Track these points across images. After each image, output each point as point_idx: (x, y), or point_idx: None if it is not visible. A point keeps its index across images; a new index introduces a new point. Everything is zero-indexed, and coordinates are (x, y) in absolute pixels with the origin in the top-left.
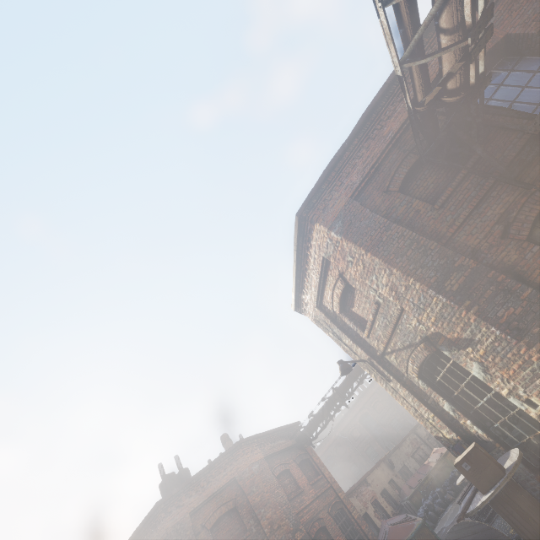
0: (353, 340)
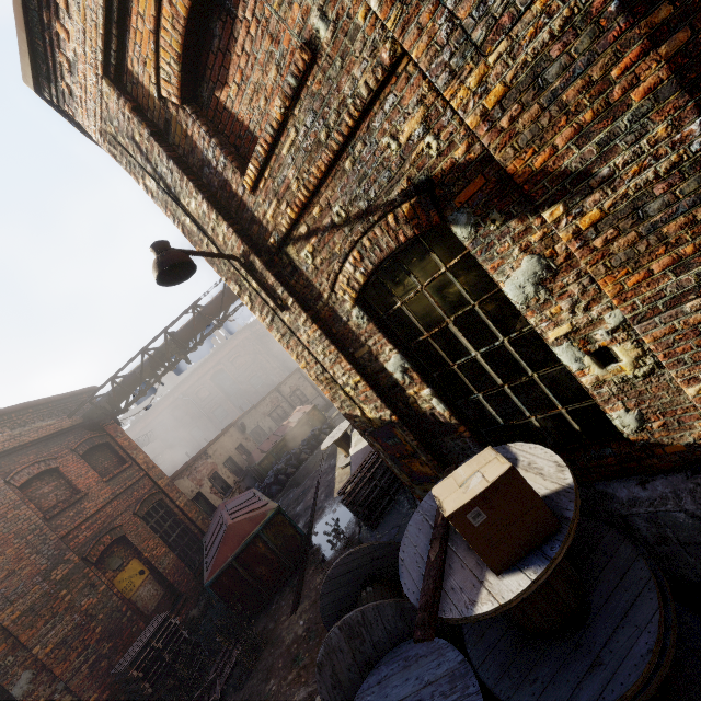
0: (212, 200)
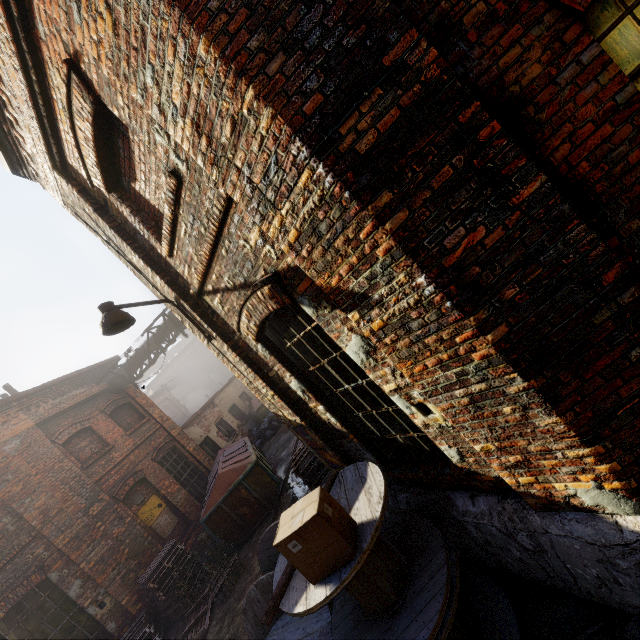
0: (146, 259)
